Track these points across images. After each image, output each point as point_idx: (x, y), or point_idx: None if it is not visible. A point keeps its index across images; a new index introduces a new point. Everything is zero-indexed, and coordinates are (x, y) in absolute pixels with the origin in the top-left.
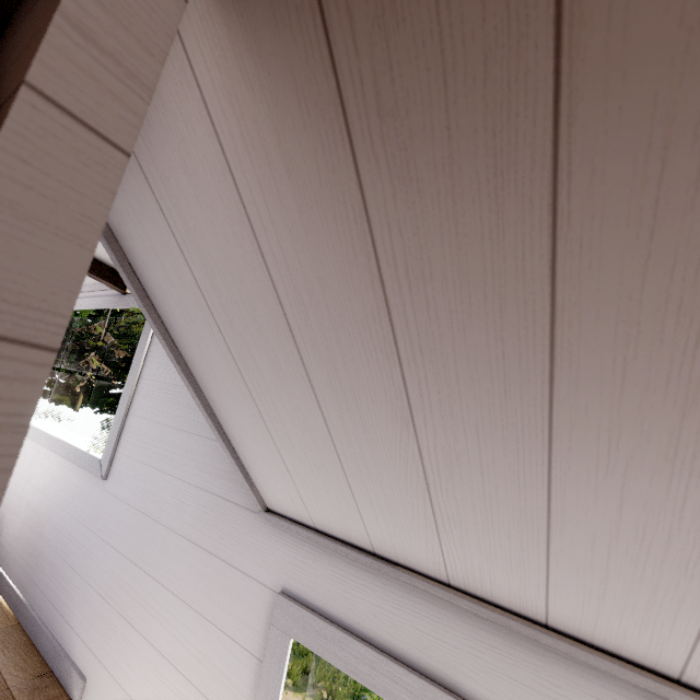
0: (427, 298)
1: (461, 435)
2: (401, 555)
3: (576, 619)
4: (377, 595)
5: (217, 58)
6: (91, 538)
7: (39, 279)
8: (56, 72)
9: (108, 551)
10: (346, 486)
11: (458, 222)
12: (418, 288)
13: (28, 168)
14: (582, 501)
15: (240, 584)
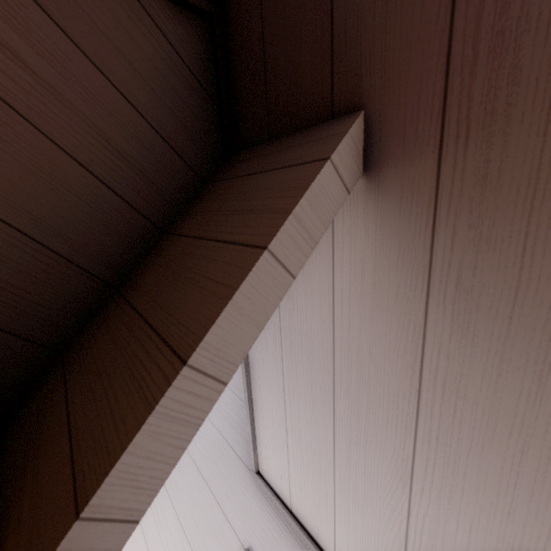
0: (455, 408)
1: (453, 521)
2: None
3: None
4: None
5: (351, 213)
6: None
7: (235, 345)
8: (280, 241)
9: None
10: (331, 495)
11: (501, 375)
12: (450, 398)
13: (253, 289)
14: None
15: (219, 522)
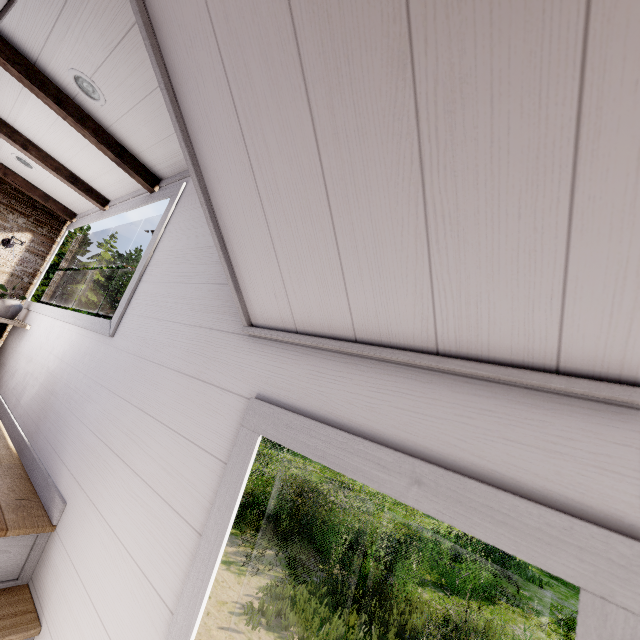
0: None
1: (469, 39)
2: (385, 326)
3: (601, 337)
4: (355, 383)
5: None
6: (92, 386)
7: None
8: None
9: (104, 393)
10: (330, 234)
11: None
12: None
13: None
14: (630, 68)
15: (216, 399)
